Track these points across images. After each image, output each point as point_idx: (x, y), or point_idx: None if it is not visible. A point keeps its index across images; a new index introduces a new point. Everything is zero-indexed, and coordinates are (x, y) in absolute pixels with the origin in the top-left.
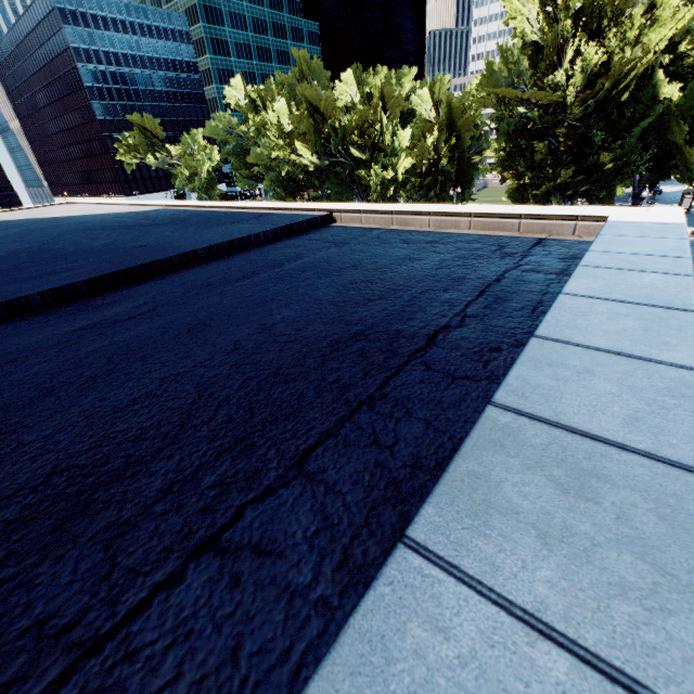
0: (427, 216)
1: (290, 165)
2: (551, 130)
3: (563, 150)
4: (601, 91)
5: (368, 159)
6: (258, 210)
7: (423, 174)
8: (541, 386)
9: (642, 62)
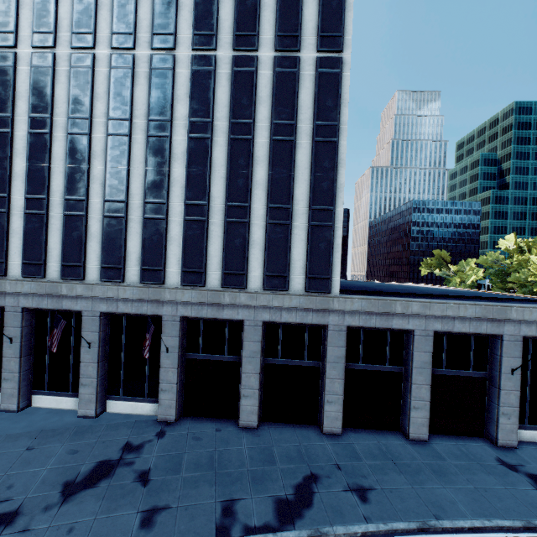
0: None
1: None
2: None
3: None
4: None
5: None
6: (520, 296)
7: None
8: None
9: None
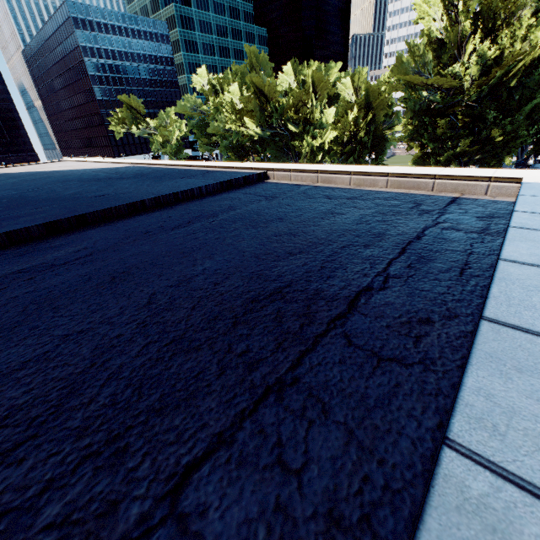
0: (348, 175)
1: (239, 135)
2: (451, 109)
3: (460, 125)
4: (494, 77)
5: (300, 131)
6: (206, 168)
7: (344, 143)
8: (519, 412)
9: (530, 54)
